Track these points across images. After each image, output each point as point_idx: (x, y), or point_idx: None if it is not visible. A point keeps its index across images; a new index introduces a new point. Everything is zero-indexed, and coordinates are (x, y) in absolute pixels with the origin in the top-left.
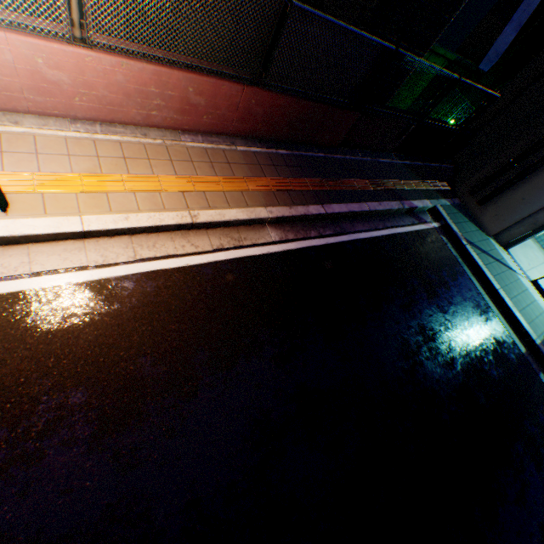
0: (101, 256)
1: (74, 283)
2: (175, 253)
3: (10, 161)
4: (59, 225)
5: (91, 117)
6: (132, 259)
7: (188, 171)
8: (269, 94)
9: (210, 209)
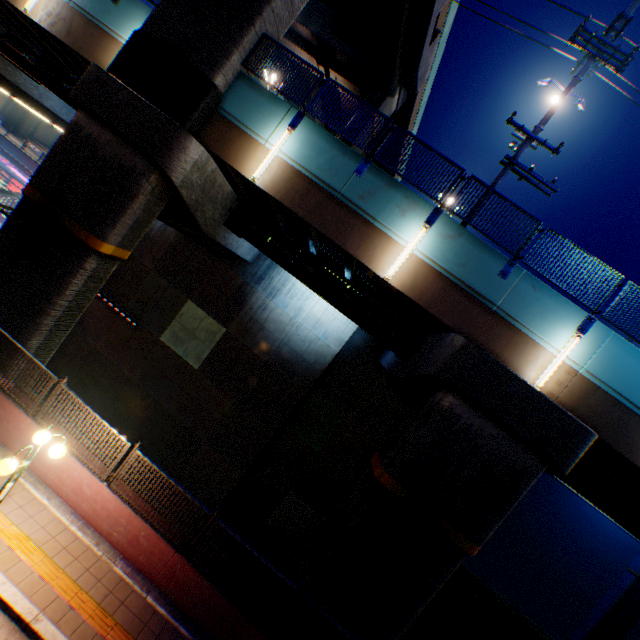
0: None
1: None
2: None
3: (18, 511)
4: None
5: (85, 514)
6: None
7: (88, 583)
8: (193, 566)
9: (56, 622)
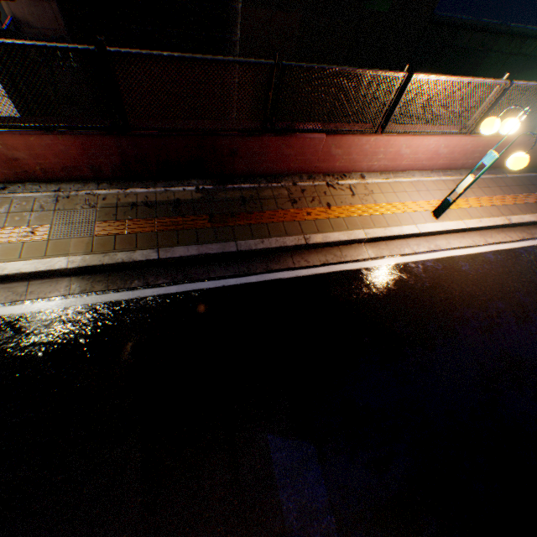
0: (471, 241)
1: (468, 254)
2: (502, 241)
3: (421, 195)
4: (457, 225)
5: (437, 168)
6: (484, 243)
7: (489, 193)
8: None
9: (513, 215)
